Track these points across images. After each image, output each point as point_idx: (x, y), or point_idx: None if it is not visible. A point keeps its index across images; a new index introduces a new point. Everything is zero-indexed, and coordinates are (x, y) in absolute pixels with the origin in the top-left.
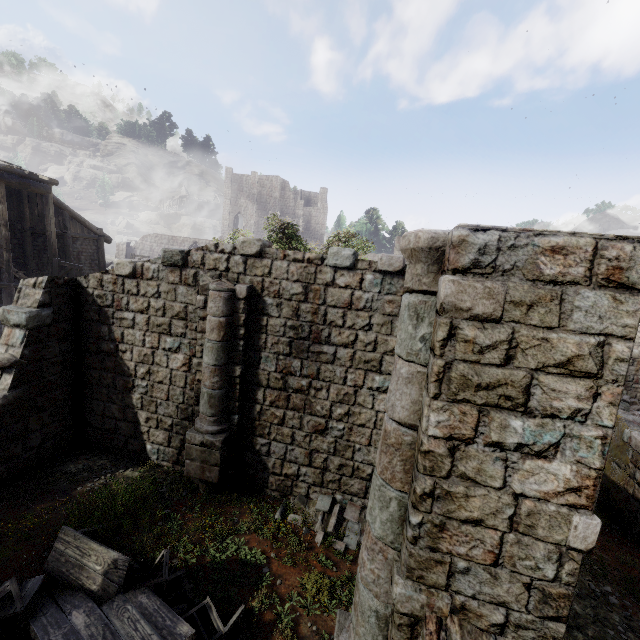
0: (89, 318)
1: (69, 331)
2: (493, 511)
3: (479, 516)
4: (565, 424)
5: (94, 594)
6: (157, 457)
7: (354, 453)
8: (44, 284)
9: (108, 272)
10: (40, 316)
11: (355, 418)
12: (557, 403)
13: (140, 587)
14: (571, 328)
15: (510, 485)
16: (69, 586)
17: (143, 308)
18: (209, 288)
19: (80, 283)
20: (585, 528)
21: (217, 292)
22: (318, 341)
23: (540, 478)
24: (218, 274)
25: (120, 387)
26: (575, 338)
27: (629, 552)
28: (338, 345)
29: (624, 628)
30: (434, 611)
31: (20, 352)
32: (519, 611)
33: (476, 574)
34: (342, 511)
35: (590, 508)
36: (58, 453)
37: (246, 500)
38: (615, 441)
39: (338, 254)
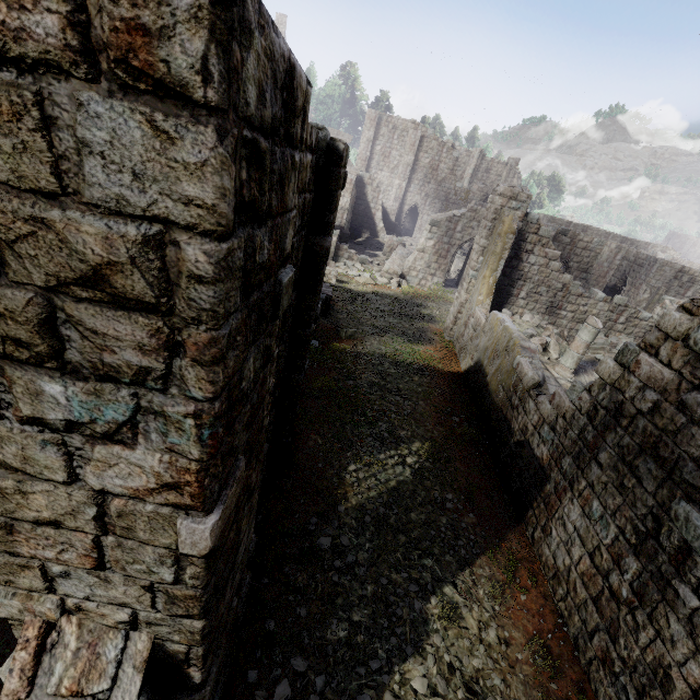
0: None
1: None
2: (69, 511)
3: (53, 517)
4: (132, 393)
5: None
6: None
7: None
8: None
9: None
10: None
11: None
12: (107, 356)
13: None
14: (82, 197)
15: (79, 479)
16: None
17: None
18: None
19: None
20: (191, 534)
21: None
22: None
23: (120, 471)
24: None
25: None
26: (98, 223)
27: (485, 463)
28: None
29: (447, 528)
30: (38, 615)
31: None
32: (145, 611)
33: (79, 578)
34: None
35: (198, 509)
36: None
37: None
38: (507, 366)
39: None
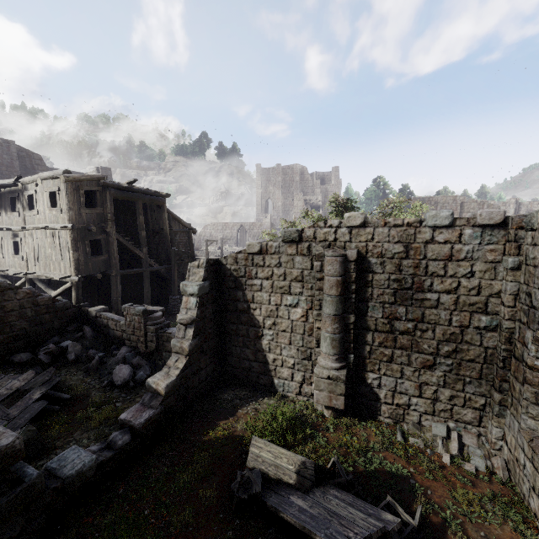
0: (228, 286)
1: (216, 297)
2: None
3: None
4: None
5: (293, 486)
6: (283, 389)
7: (464, 385)
8: (204, 264)
9: (241, 252)
10: (204, 287)
11: (463, 354)
12: None
13: (327, 484)
14: None
15: None
16: (270, 479)
17: (268, 276)
18: (325, 255)
19: (221, 262)
20: None
21: (333, 257)
22: (421, 290)
23: None
24: (328, 244)
25: (252, 336)
26: None
27: None
28: (441, 292)
29: None
30: None
31: (195, 313)
32: None
33: None
34: (460, 437)
35: None
36: (213, 386)
37: (365, 425)
38: None
39: (436, 216)
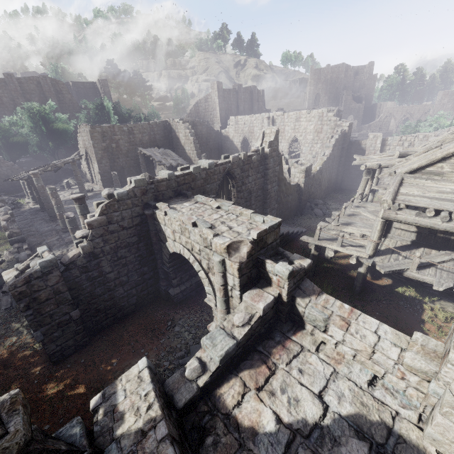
0: None
1: None
2: None
3: None
4: None
5: None
6: None
7: None
8: None
9: None
10: None
11: None
12: None
13: None
14: None
15: None
16: None
17: None
18: None
19: None
20: None
21: None
22: None
23: None
24: None
25: None
26: None
27: None
28: None
29: None
30: None
31: None
32: None
33: None
34: None
35: None
36: None
37: None
38: None
39: None
